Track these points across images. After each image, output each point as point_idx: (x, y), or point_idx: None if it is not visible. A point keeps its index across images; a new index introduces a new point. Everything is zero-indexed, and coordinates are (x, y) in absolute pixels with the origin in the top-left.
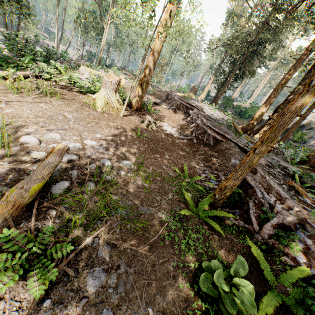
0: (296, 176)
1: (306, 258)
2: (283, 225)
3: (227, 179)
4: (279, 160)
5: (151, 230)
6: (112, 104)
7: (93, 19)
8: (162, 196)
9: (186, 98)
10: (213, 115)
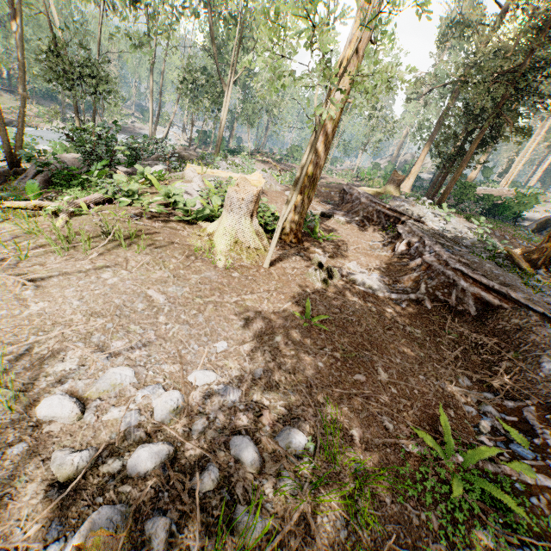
0: None
1: None
2: None
3: None
4: None
5: None
6: (246, 241)
7: (206, 81)
8: None
9: (382, 197)
10: (447, 229)
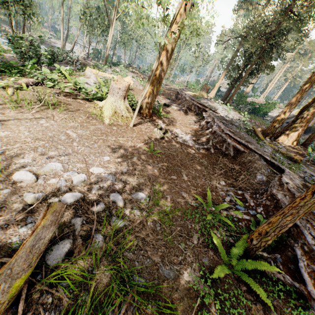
0: None
1: None
2: None
3: (270, 224)
4: (311, 173)
5: (178, 308)
6: (121, 112)
7: (99, 16)
8: (186, 241)
9: (198, 97)
10: (228, 117)
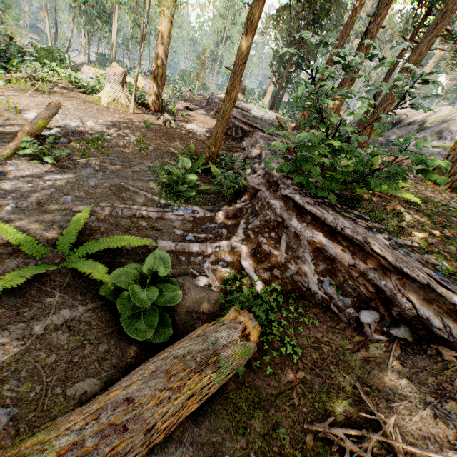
0: None
1: (251, 170)
2: (248, 159)
3: (212, 136)
4: None
5: (138, 167)
6: (120, 100)
7: (96, 3)
8: (158, 159)
9: None
10: (263, 116)
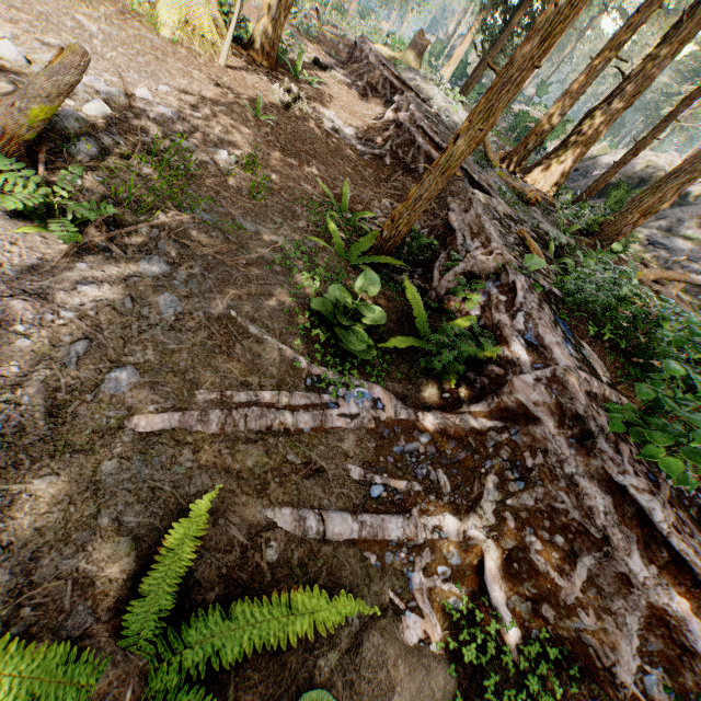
0: (552, 243)
1: (482, 311)
2: (472, 275)
3: (405, 201)
4: (544, 221)
5: (253, 250)
6: (200, 27)
7: None
8: (287, 220)
9: (396, 62)
10: (451, 119)
